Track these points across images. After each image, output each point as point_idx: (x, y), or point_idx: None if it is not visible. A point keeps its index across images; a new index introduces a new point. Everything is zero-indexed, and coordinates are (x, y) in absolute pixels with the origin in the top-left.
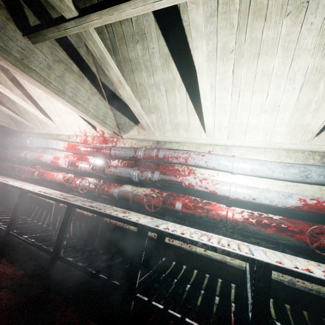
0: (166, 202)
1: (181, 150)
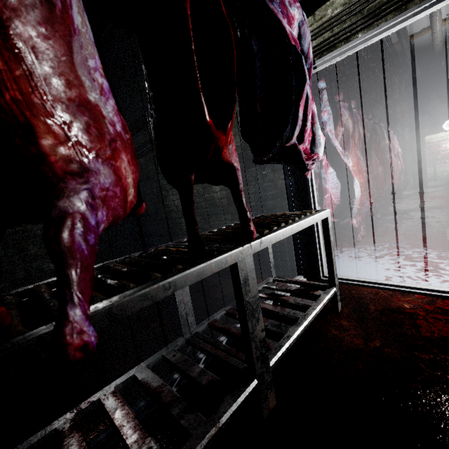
0: (434, 158)
1: (433, 141)
